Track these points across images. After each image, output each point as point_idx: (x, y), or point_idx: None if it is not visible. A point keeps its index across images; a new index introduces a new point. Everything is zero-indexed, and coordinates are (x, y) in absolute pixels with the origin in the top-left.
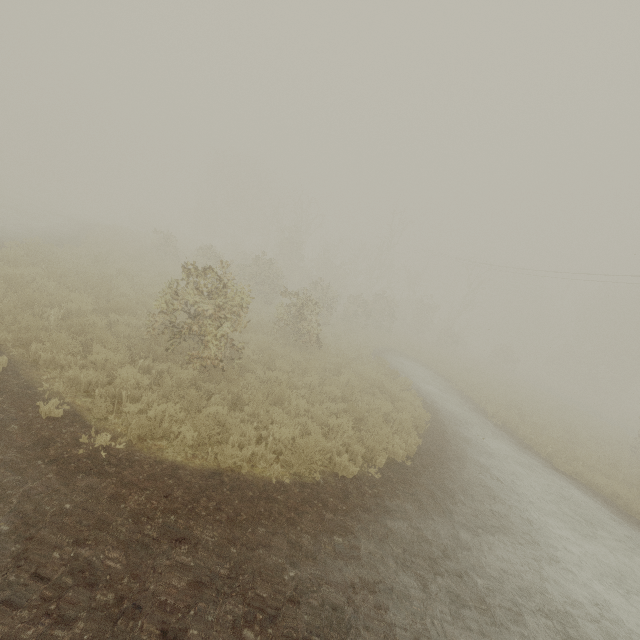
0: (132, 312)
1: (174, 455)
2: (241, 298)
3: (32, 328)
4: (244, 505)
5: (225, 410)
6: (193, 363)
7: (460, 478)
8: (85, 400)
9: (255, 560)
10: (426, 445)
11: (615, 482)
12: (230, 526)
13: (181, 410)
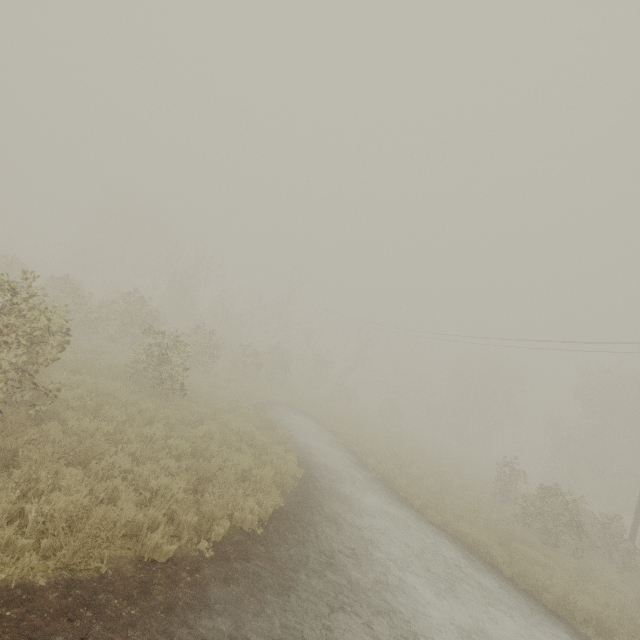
0: None
1: None
2: (53, 321)
3: None
4: None
5: None
6: None
7: (322, 543)
8: None
9: None
10: (290, 506)
11: (476, 528)
12: None
13: None
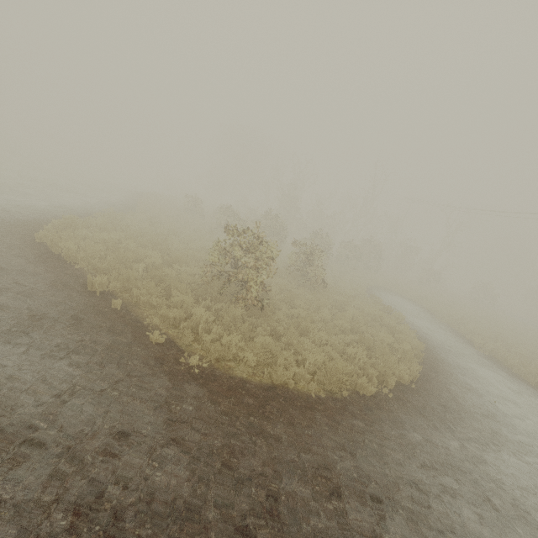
0: (185, 263)
1: (240, 373)
2: (272, 252)
3: (131, 278)
4: (296, 412)
5: (271, 340)
6: (237, 303)
7: (458, 400)
8: (174, 331)
9: (313, 453)
10: (425, 371)
11: None
12: (291, 427)
13: (238, 339)
